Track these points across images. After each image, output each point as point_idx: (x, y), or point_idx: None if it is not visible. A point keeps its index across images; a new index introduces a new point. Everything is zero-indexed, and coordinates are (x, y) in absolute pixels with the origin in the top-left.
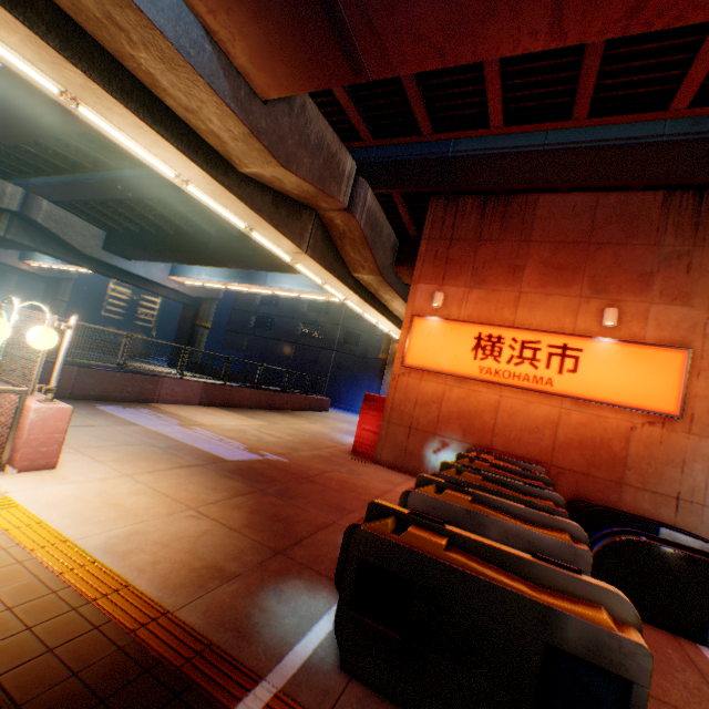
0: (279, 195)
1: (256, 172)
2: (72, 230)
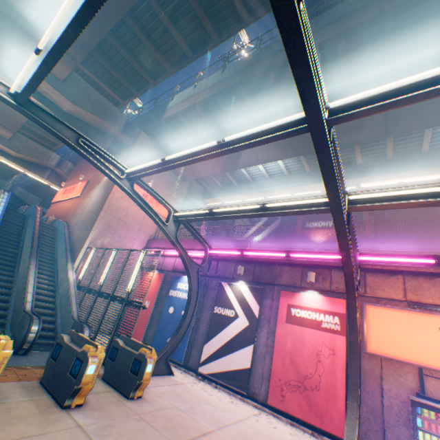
0: (33, 163)
1: (16, 155)
2: (28, 198)
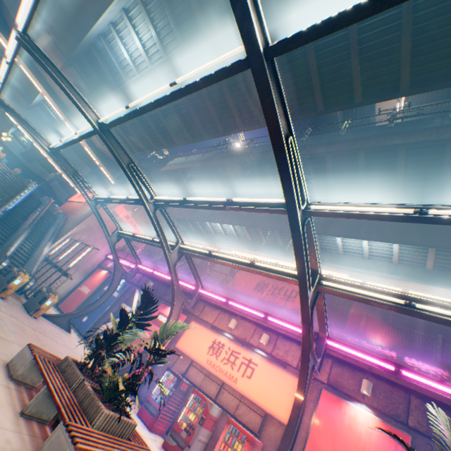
0: None
1: None
2: (59, 191)
